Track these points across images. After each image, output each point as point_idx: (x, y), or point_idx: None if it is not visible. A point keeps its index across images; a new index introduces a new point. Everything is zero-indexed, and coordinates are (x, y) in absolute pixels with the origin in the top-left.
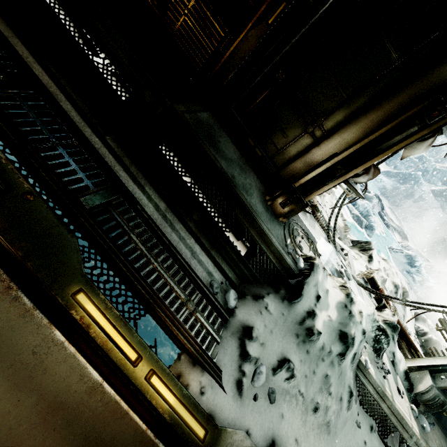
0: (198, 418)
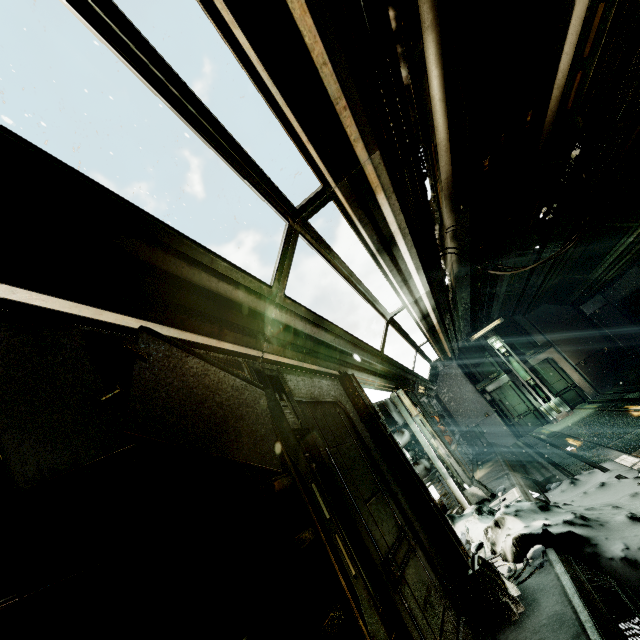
0: None
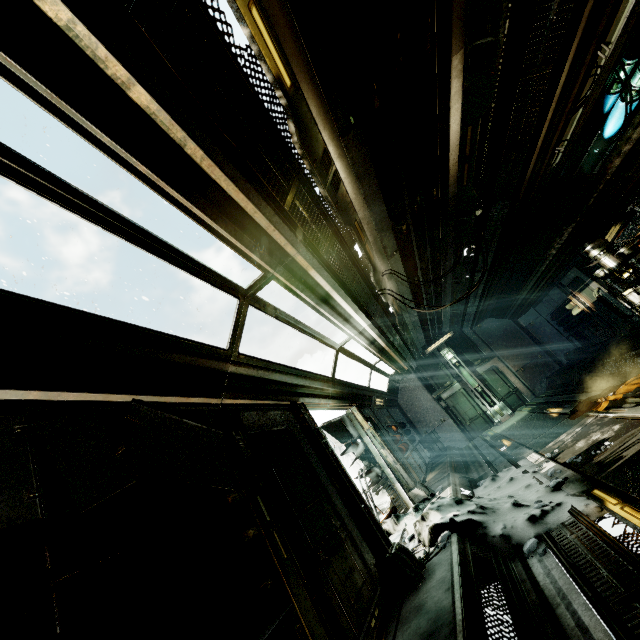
0: (594, 494)
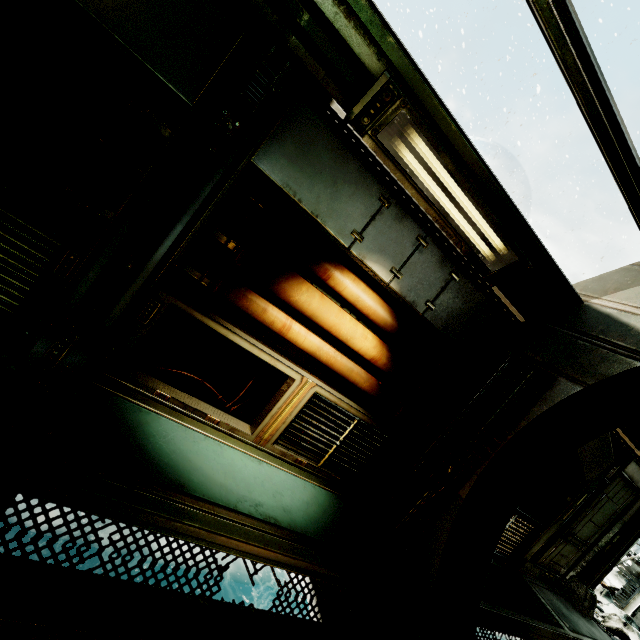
0: None
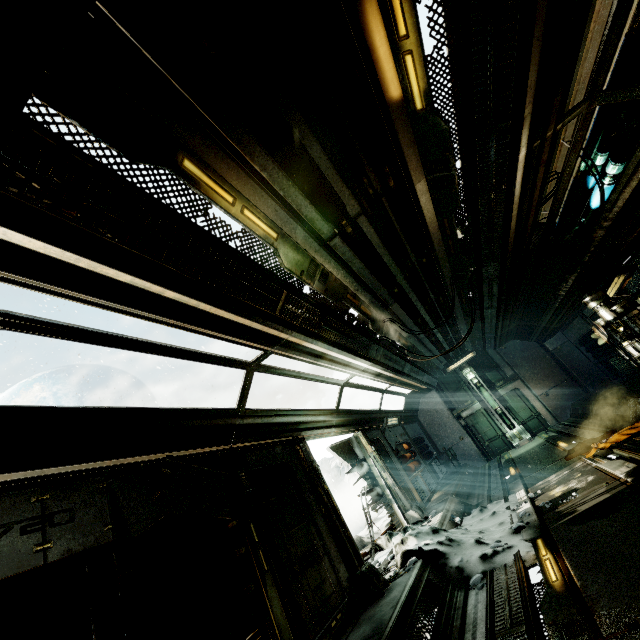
0: (536, 543)
